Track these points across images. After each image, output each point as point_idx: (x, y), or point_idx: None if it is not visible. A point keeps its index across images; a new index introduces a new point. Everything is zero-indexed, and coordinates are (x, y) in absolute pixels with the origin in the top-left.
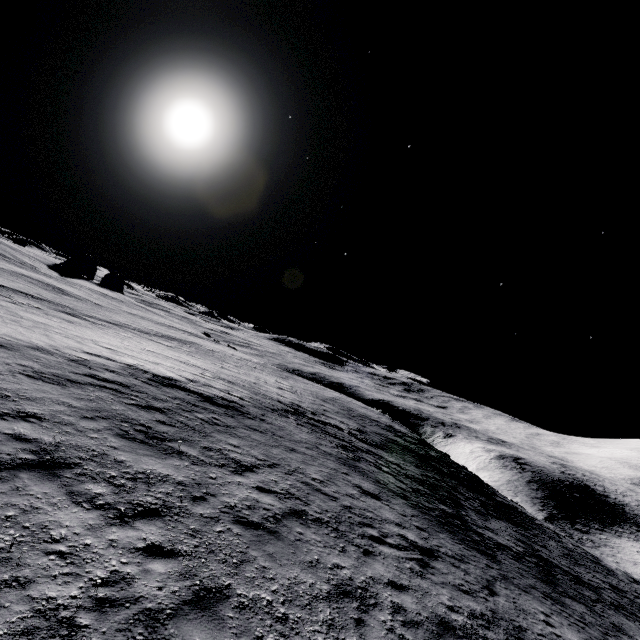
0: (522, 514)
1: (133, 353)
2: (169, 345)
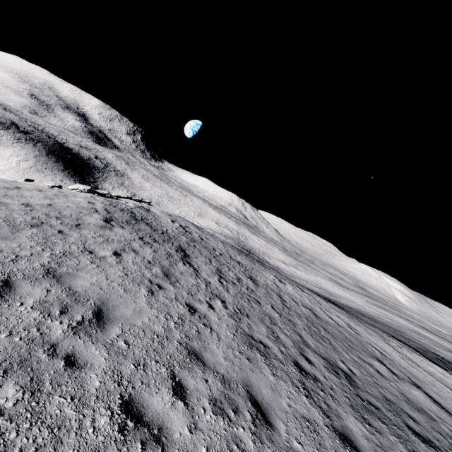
0: None
1: None
2: (415, 388)
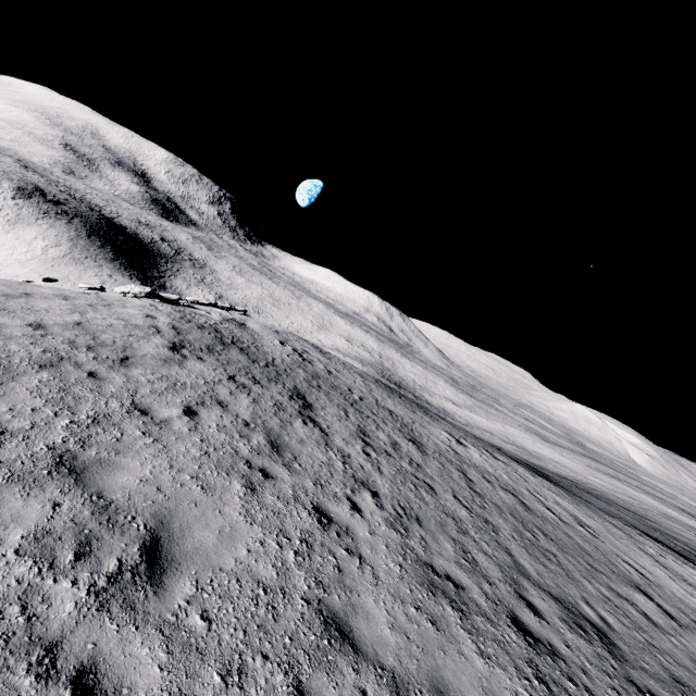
0: None
1: None
2: None
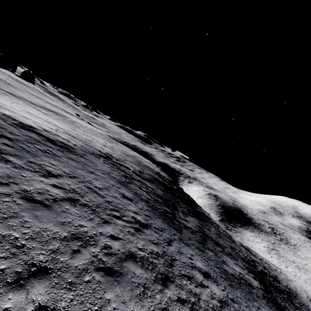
0: (205, 216)
1: (14, 110)
2: (45, 113)
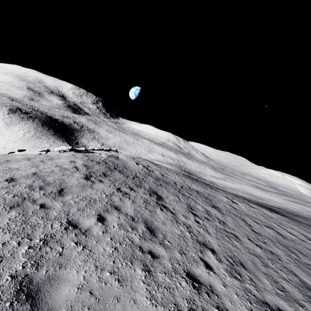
0: None
1: None
2: None
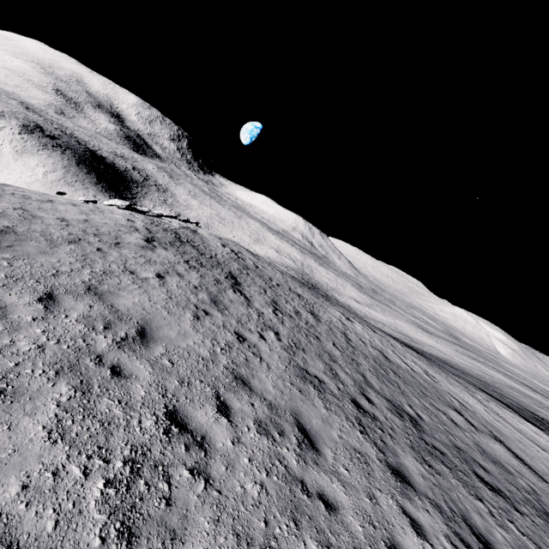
0: None
1: None
2: (495, 442)
